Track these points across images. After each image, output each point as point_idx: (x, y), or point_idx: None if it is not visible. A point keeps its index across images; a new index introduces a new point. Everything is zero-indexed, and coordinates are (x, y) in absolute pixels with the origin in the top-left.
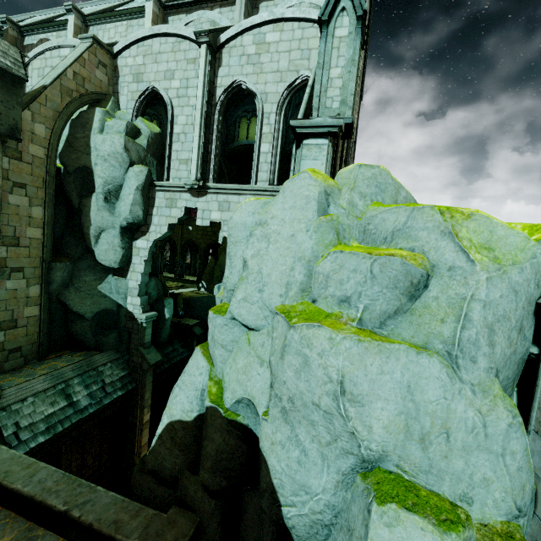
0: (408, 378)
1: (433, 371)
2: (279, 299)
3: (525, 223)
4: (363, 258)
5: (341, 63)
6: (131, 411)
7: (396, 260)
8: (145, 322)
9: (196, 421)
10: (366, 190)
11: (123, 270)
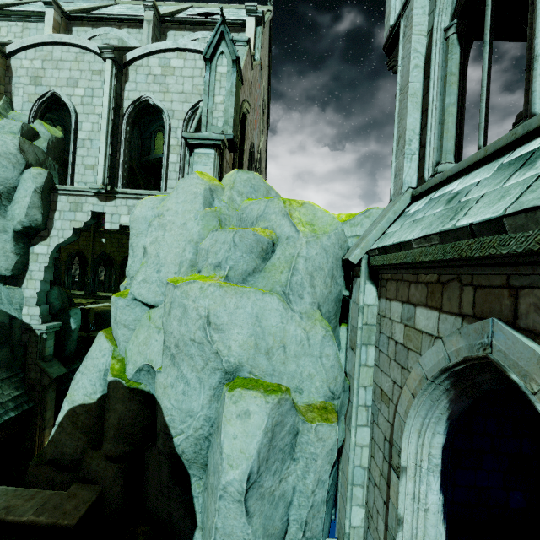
0: (257, 311)
1: (273, 305)
2: (174, 276)
3: (348, 214)
4: (229, 232)
5: (223, 93)
6: (28, 435)
7: (250, 232)
8: (46, 333)
9: (100, 401)
10: (243, 189)
11: (18, 278)
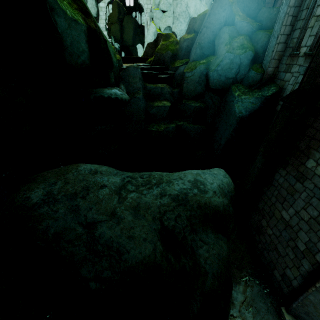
0: (195, 4)
1: (198, 2)
2: (171, 1)
3: None
4: None
5: None
6: None
7: None
8: (110, 42)
9: (154, 41)
10: None
11: (96, 19)
